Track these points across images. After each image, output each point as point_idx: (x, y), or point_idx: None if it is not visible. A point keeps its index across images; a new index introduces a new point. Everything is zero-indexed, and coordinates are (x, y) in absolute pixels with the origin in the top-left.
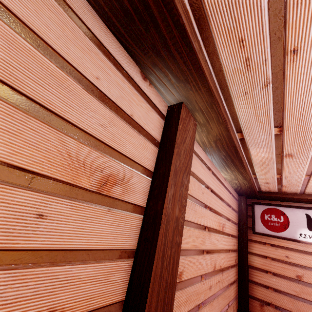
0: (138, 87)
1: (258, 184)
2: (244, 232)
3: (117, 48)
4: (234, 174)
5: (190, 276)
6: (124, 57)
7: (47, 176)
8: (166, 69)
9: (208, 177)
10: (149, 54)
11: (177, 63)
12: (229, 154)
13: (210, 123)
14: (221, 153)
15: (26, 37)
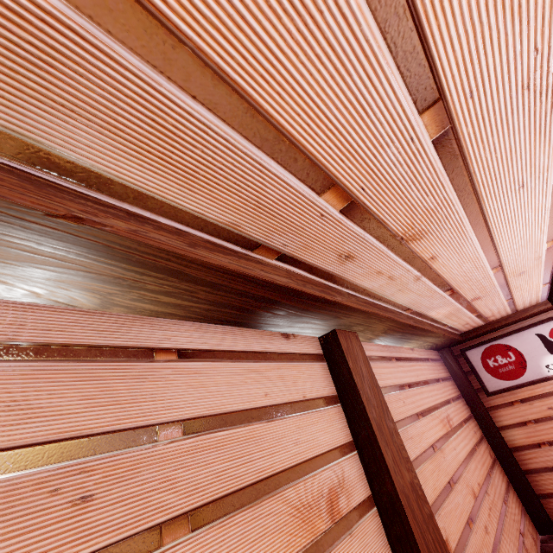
0: (289, 355)
1: (455, 329)
2: (476, 402)
3: (256, 337)
4: (421, 340)
5: (457, 536)
6: (265, 339)
7: (299, 551)
8: (311, 321)
9: (395, 372)
10: (290, 321)
11: (321, 314)
12: (406, 332)
13: (373, 325)
14: (396, 335)
15: (219, 427)
